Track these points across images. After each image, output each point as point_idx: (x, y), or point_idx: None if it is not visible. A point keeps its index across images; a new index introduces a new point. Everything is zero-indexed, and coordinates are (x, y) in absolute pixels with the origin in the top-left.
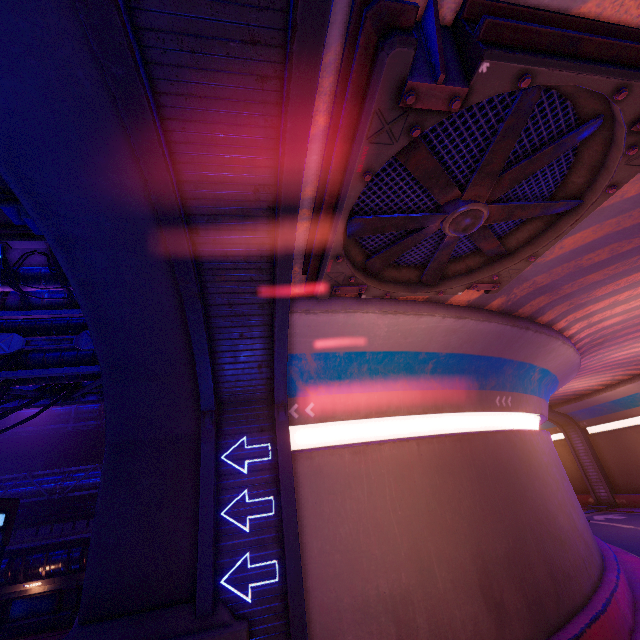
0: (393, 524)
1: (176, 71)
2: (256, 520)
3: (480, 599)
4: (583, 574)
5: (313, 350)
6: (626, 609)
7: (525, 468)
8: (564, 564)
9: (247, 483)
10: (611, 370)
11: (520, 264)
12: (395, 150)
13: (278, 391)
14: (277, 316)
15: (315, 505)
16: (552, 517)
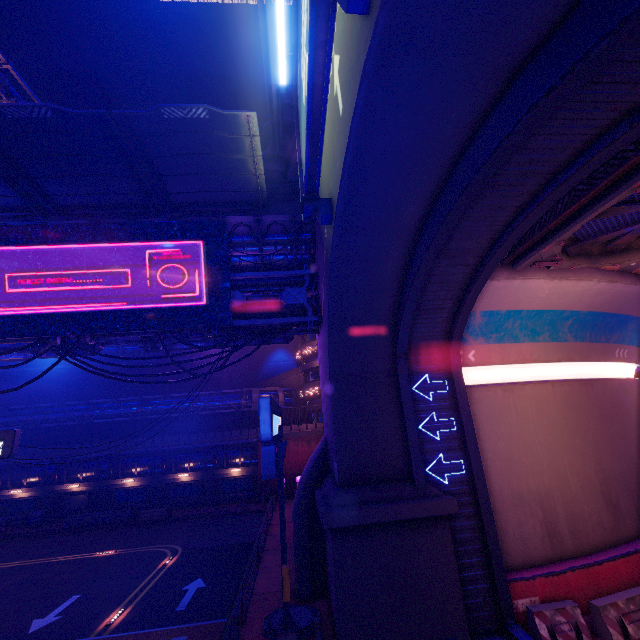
0: (536, 444)
1: (539, 129)
2: (444, 433)
3: (602, 501)
4: None
5: (483, 309)
6: None
7: (634, 410)
8: None
9: (433, 408)
10: None
11: None
12: None
13: (455, 341)
14: (477, 284)
15: (478, 426)
16: None
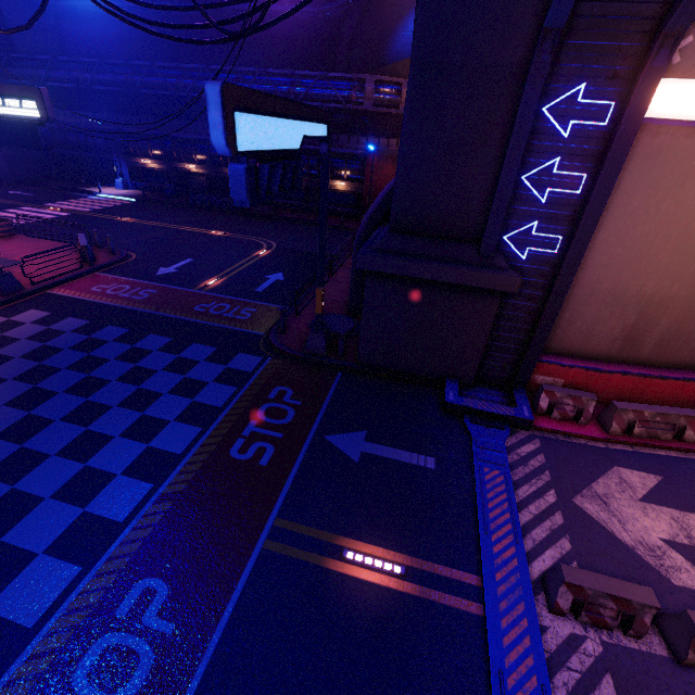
0: None
1: None
2: (556, 194)
3: None
4: None
5: None
6: None
7: None
8: None
9: (562, 151)
10: None
11: None
12: None
13: (687, 5)
14: None
15: (624, 195)
16: None
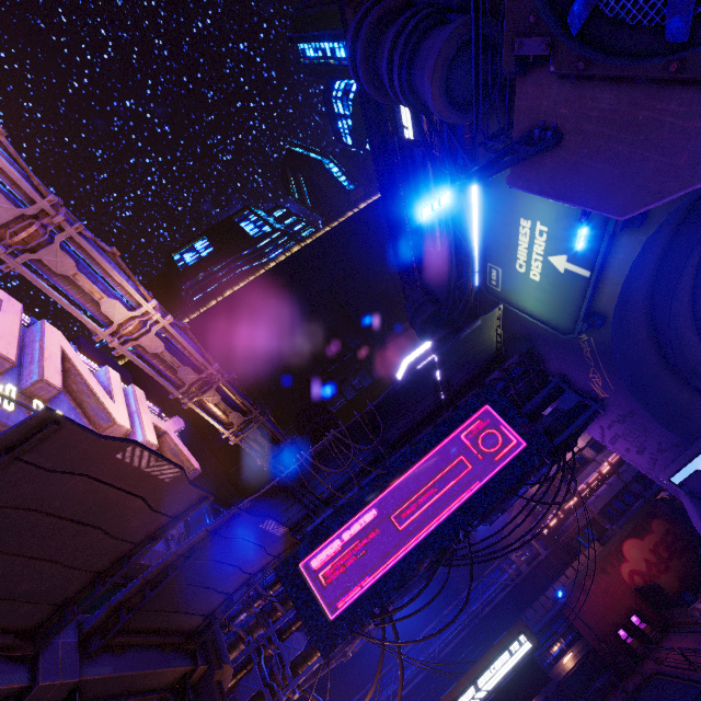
0: None
1: None
2: None
3: None
4: None
5: None
6: None
7: None
8: None
9: None
10: None
11: None
12: None
13: None
14: (700, 300)
15: None
16: None
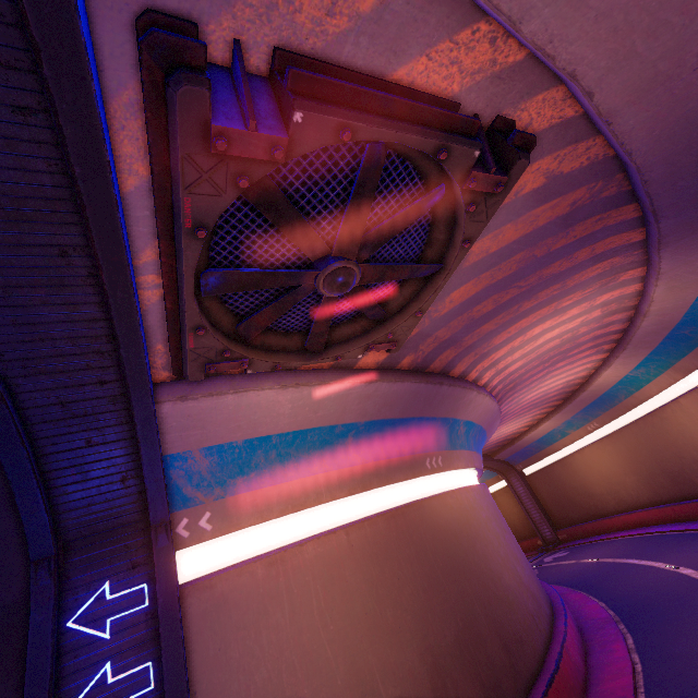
0: (325, 645)
1: None
2: None
3: None
4: (535, 632)
5: (201, 444)
6: (577, 657)
7: (465, 530)
8: (515, 628)
9: (110, 653)
10: (529, 411)
11: (410, 320)
12: (227, 202)
13: (154, 507)
14: (136, 410)
15: (219, 653)
16: (497, 578)
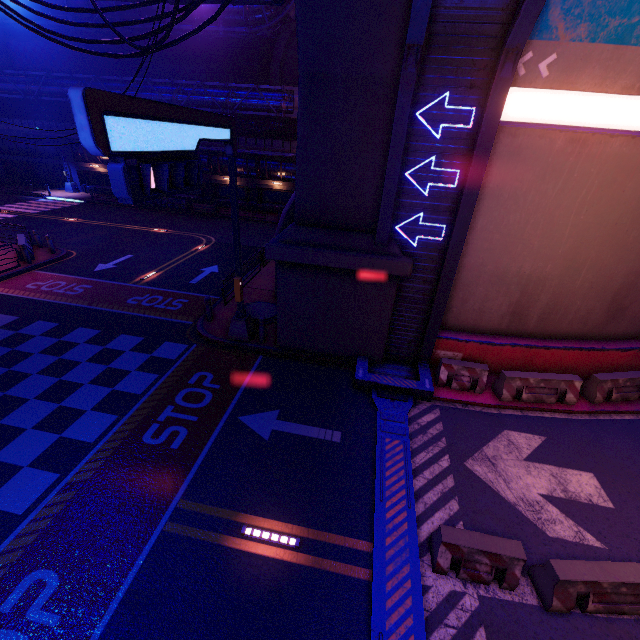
0: (567, 226)
1: None
2: (436, 188)
3: (607, 301)
4: None
5: None
6: None
7: None
8: None
9: (436, 150)
10: None
11: None
12: None
13: (519, 25)
14: None
15: (495, 188)
16: None
